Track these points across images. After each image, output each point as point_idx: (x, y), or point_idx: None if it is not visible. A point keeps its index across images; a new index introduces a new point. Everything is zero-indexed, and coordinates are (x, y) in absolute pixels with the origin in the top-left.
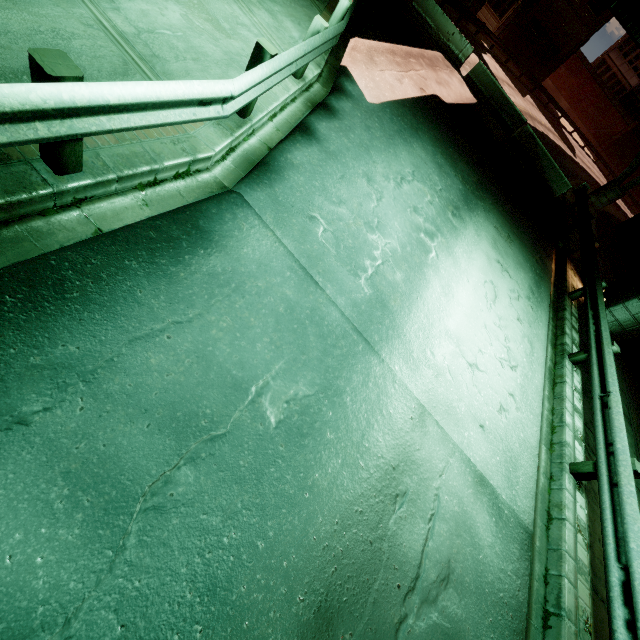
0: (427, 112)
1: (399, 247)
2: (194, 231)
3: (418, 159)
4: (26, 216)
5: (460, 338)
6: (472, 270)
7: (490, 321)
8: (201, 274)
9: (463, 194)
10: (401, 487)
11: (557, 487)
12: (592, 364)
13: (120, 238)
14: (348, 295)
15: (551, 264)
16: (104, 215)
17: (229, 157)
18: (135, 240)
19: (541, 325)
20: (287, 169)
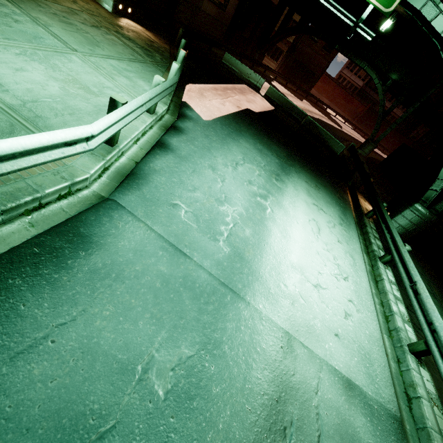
0: (244, 119)
1: (244, 211)
2: (75, 238)
3: (245, 149)
4: None
5: (302, 267)
6: (298, 214)
7: (320, 248)
8: (83, 273)
9: (280, 165)
10: (287, 418)
11: (405, 368)
12: (397, 262)
13: (4, 261)
14: (212, 257)
15: (348, 197)
16: None
17: (104, 174)
18: (19, 259)
19: (354, 241)
20: (151, 174)
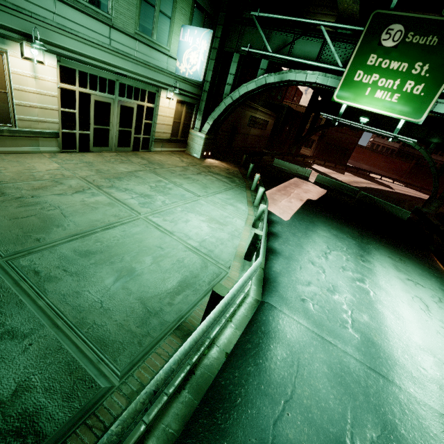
0: (311, 210)
1: (352, 297)
2: (262, 335)
3: (324, 238)
4: (199, 358)
5: (431, 349)
6: (399, 293)
7: (438, 326)
8: (279, 362)
9: (358, 245)
10: None
11: None
12: None
13: (238, 354)
14: (350, 343)
15: (438, 265)
16: (224, 343)
17: (251, 283)
18: (244, 353)
19: None
20: (277, 277)
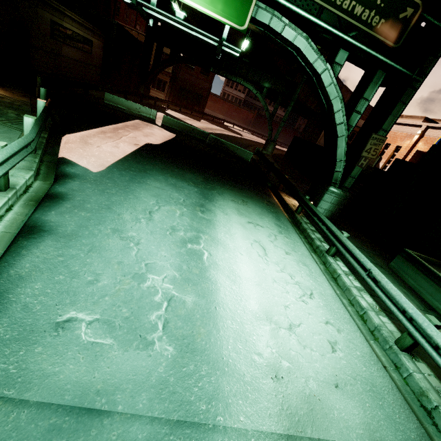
0: (147, 156)
1: (176, 273)
2: None
3: (156, 190)
4: None
5: (267, 311)
6: (238, 243)
7: (274, 272)
8: None
9: (200, 193)
10: None
11: (407, 373)
12: (344, 253)
13: None
14: (148, 382)
15: (274, 200)
16: None
17: None
18: None
19: (299, 244)
20: (12, 288)
